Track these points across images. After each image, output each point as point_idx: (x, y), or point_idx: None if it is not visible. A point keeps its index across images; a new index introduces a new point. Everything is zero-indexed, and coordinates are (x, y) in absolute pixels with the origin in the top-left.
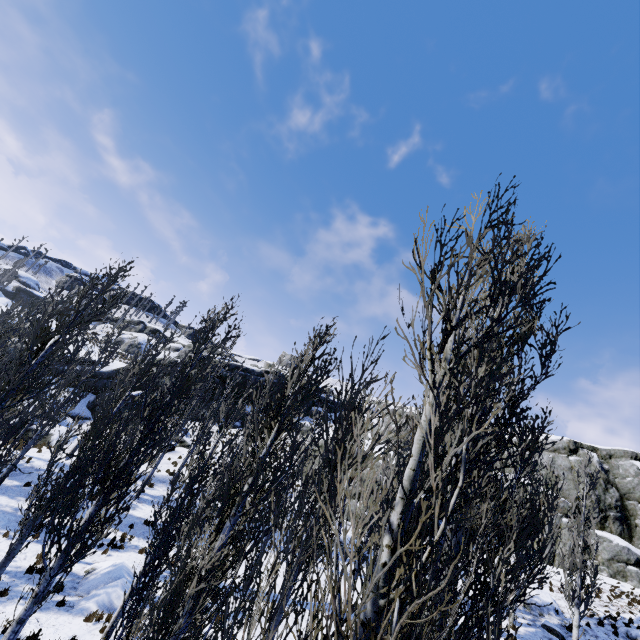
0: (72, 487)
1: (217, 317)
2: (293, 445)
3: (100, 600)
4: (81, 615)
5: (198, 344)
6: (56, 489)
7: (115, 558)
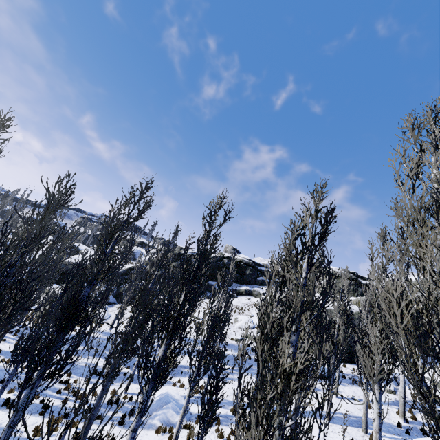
0: (149, 333)
1: (216, 206)
2: (328, 272)
3: (161, 418)
4: (151, 429)
5: (209, 225)
6: (124, 342)
7: (159, 390)
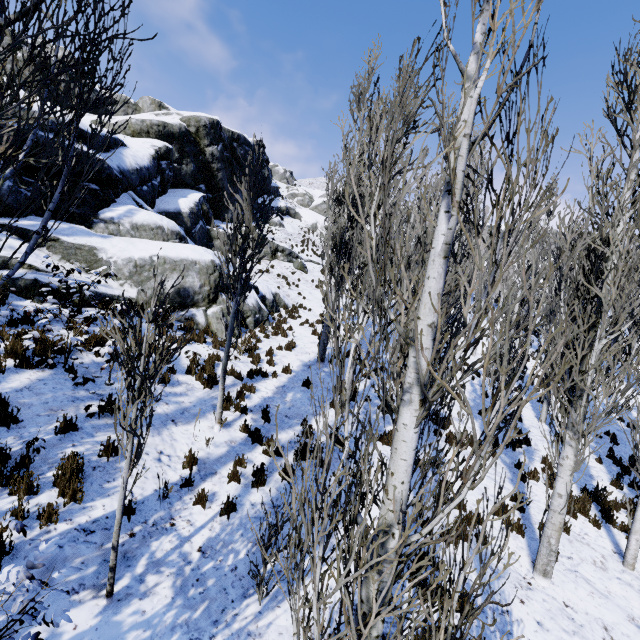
0: None
1: None
2: None
3: None
4: None
5: None
6: None
7: None
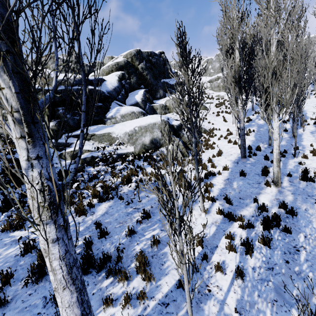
0: None
1: None
2: None
3: None
4: None
5: None
6: None
7: None
